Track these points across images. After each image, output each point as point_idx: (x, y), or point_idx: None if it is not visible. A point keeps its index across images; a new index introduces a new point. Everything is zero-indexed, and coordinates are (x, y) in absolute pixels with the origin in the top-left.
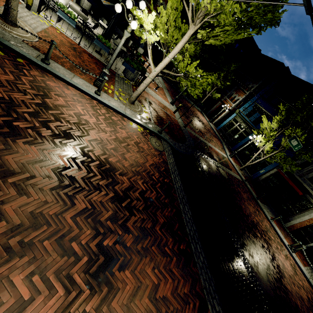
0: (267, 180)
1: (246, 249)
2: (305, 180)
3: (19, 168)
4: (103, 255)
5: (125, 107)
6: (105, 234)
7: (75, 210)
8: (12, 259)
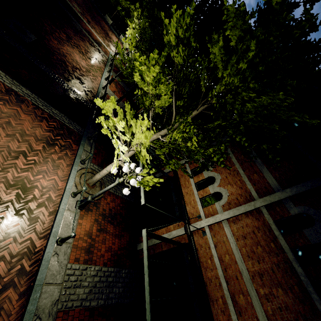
0: None
1: None
2: None
3: None
4: None
5: None
6: None
7: None
8: None
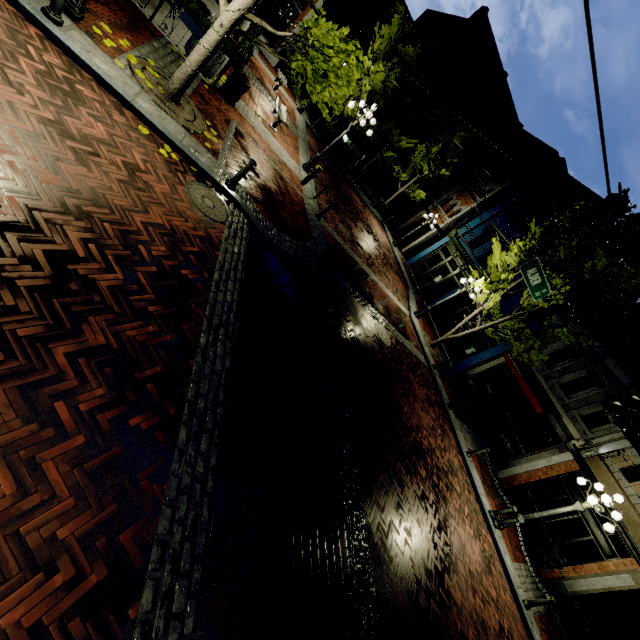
0: (483, 379)
1: (372, 490)
2: (555, 388)
3: None
4: None
5: (143, 94)
6: None
7: None
8: None
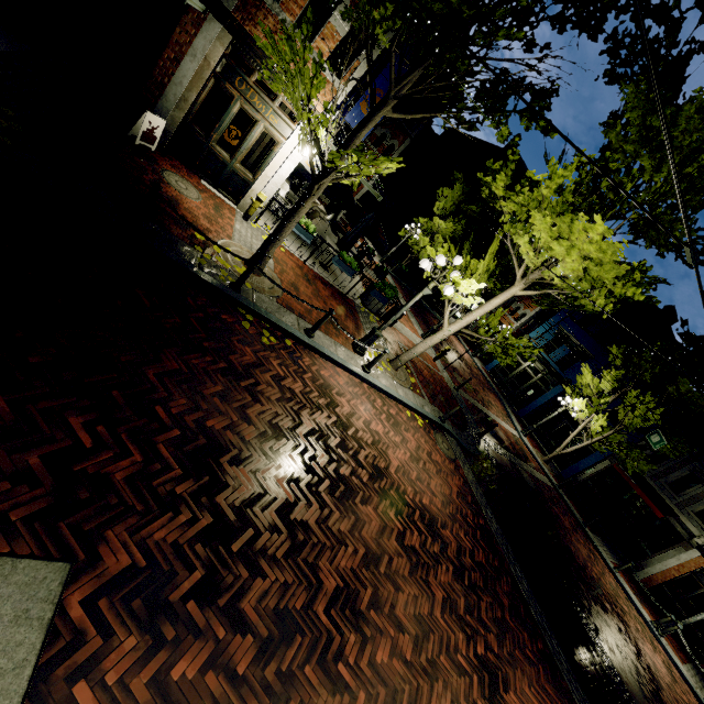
0: (594, 483)
1: (603, 639)
2: (664, 487)
3: (377, 549)
4: (485, 670)
5: (395, 382)
6: (472, 636)
7: (438, 603)
8: (433, 684)
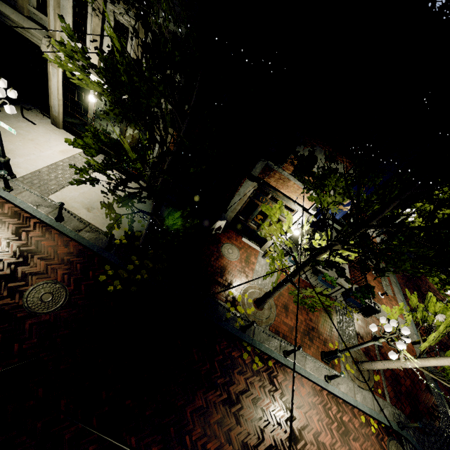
0: None
1: None
2: None
3: None
4: None
5: (354, 386)
6: None
7: None
8: None
